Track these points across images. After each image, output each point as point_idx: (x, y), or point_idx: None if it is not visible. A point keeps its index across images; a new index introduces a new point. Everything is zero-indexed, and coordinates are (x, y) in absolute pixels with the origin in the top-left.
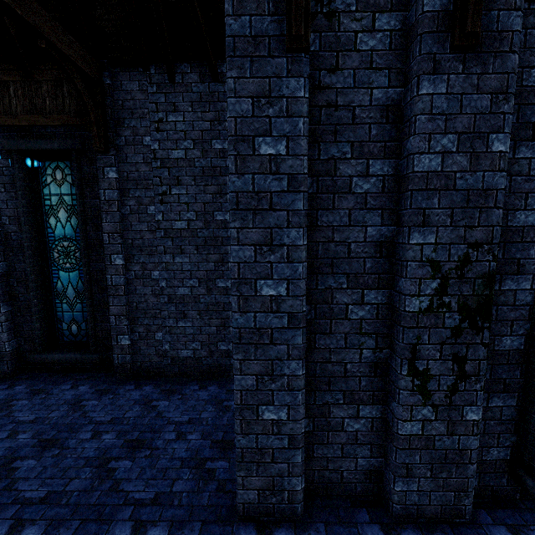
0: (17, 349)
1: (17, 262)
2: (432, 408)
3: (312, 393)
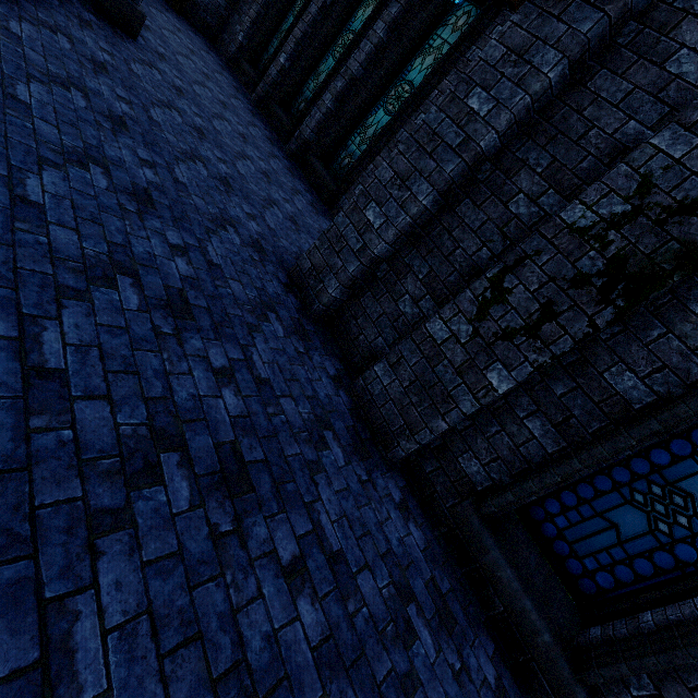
0: (309, 144)
1: (369, 77)
2: (472, 332)
3: (411, 247)
